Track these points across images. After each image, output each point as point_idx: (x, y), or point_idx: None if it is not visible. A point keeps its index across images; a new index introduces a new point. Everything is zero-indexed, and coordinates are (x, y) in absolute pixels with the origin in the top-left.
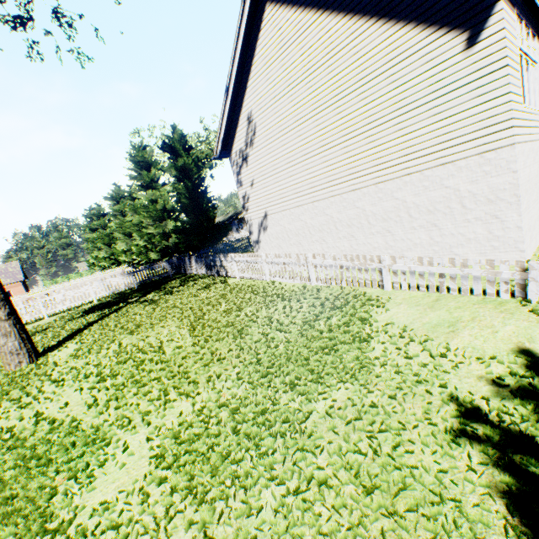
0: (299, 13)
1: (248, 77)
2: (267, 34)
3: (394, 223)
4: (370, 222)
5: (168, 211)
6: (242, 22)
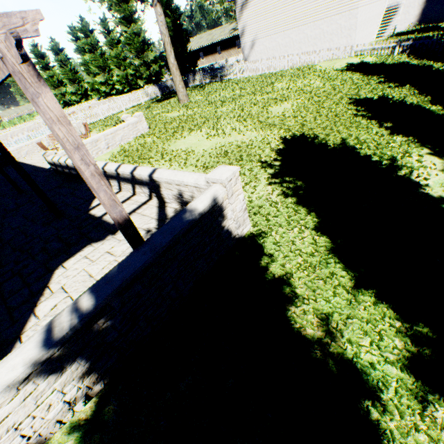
0: None
1: None
2: None
3: (318, 41)
4: (308, 41)
5: (145, 44)
6: None
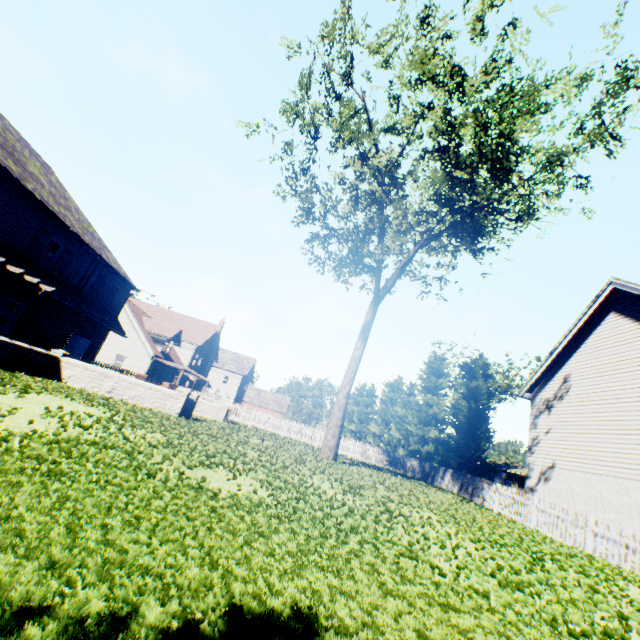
0: (639, 327)
1: (575, 349)
2: (604, 329)
3: None
4: None
5: (435, 419)
6: (582, 316)
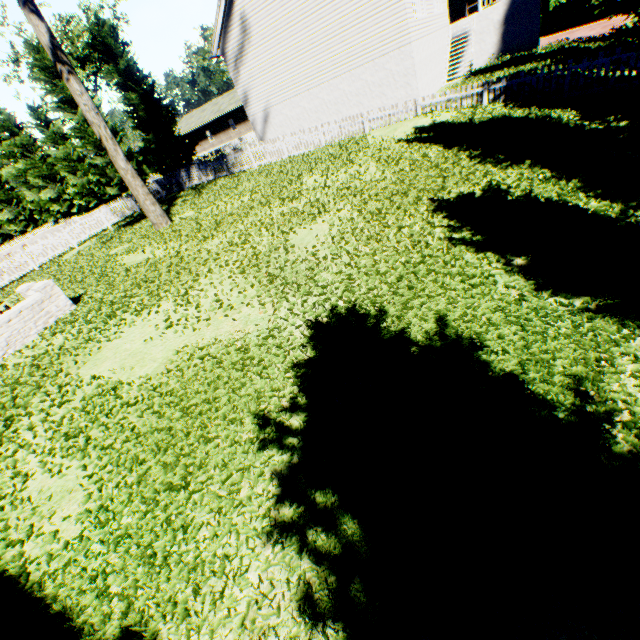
0: None
1: None
2: None
3: (363, 97)
4: (349, 99)
5: None
6: None
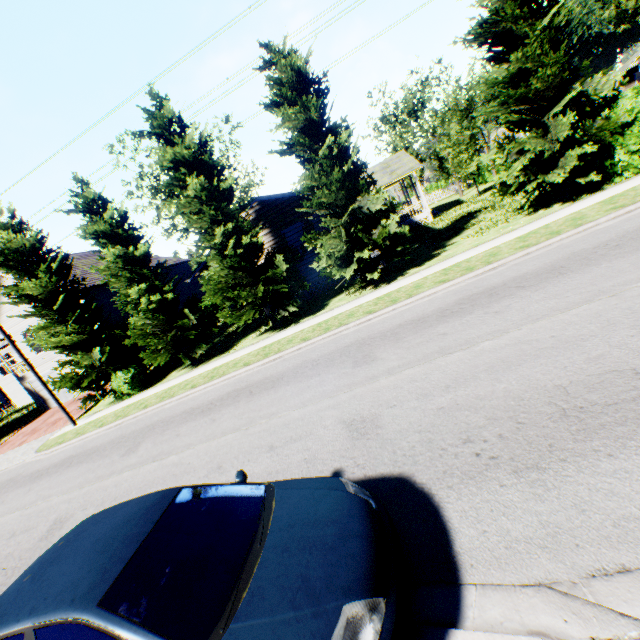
0: None
1: None
2: None
3: None
4: None
5: None
6: None
